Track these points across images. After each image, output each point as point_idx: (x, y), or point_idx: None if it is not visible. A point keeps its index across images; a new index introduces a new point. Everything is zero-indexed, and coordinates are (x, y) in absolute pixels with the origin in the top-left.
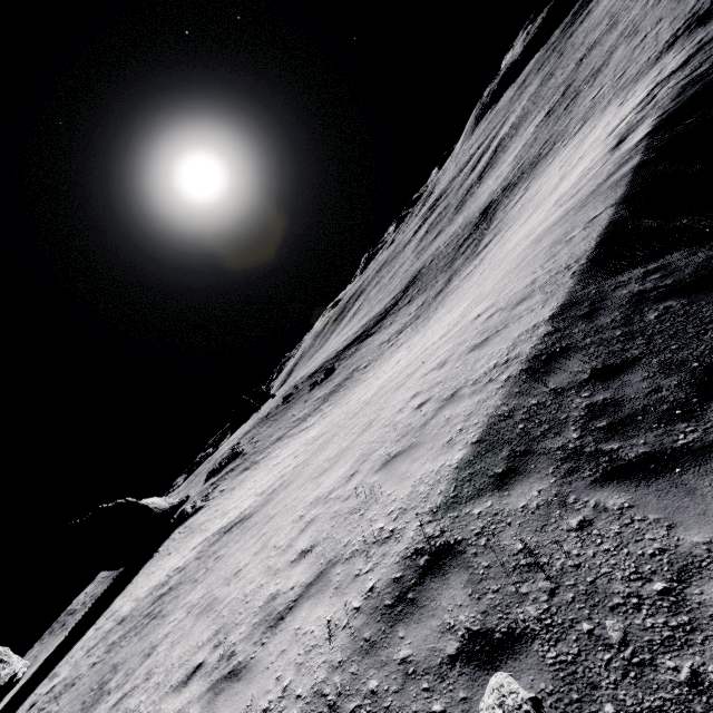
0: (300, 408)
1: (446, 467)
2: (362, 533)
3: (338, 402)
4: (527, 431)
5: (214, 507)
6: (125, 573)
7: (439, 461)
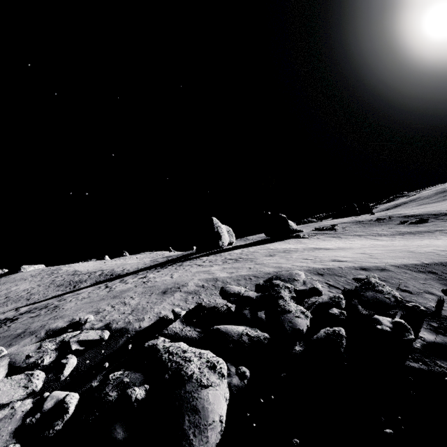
0: (383, 229)
1: (408, 262)
2: (369, 261)
3: (407, 239)
4: (443, 270)
5: (312, 241)
6: (269, 239)
7: (408, 261)
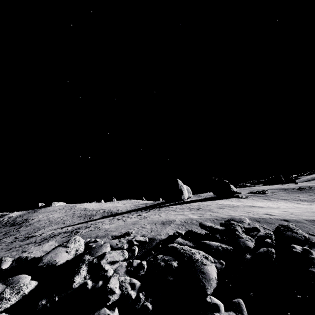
0: (304, 196)
1: None
2: (290, 216)
3: None
4: None
5: (249, 200)
6: (216, 197)
7: None
